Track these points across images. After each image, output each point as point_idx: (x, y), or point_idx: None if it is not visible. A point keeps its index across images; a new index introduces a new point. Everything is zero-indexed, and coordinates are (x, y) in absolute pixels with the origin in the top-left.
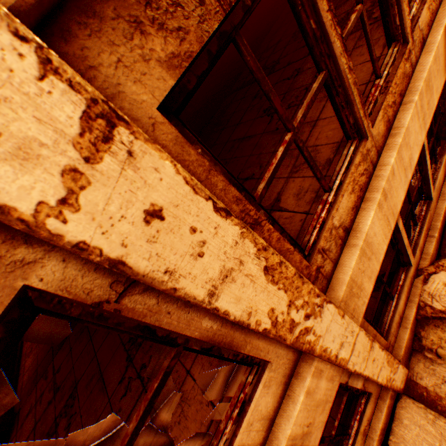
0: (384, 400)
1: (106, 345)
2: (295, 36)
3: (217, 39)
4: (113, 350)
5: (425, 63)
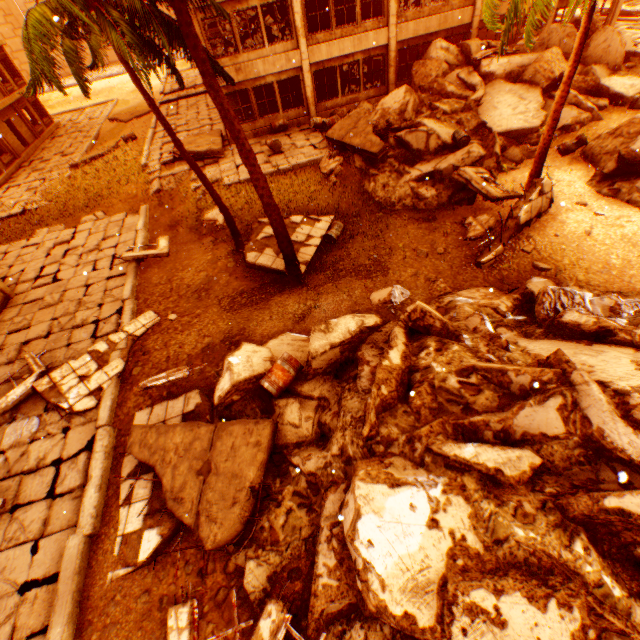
0: (306, 118)
1: None
2: None
3: None
4: None
5: (361, 35)
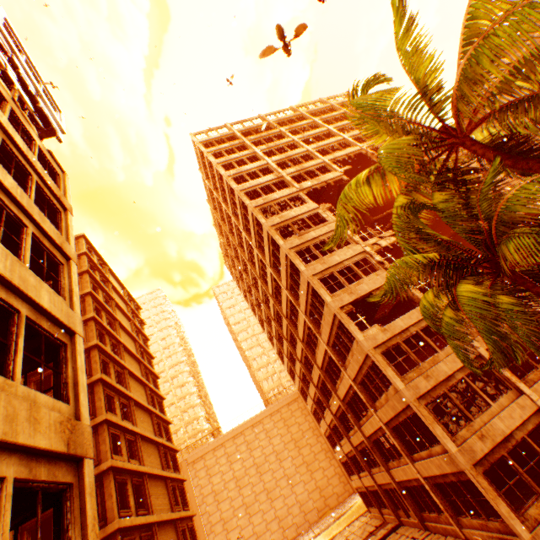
0: None
1: None
2: None
3: None
4: None
5: None
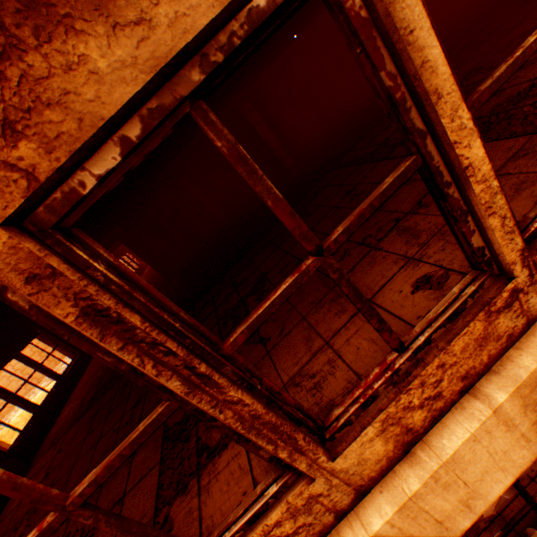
0: None
1: (82, 462)
2: None
3: None
4: (79, 476)
5: None
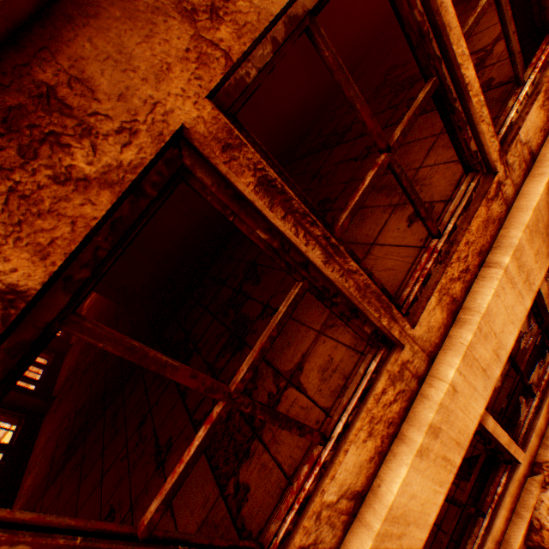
0: None
1: (87, 508)
2: (377, 91)
3: (2, 360)
4: None
5: (531, 196)
